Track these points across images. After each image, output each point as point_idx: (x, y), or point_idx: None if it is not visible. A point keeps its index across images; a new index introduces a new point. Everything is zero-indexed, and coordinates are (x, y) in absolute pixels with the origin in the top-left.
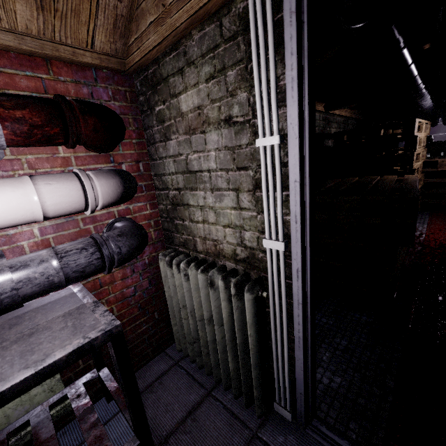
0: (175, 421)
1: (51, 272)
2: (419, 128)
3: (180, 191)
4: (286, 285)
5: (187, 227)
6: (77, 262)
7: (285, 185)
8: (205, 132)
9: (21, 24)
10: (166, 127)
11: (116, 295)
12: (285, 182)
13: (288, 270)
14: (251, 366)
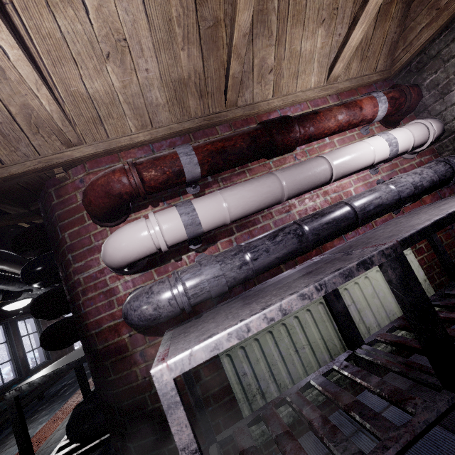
0: None
1: (430, 174)
2: None
3: None
4: None
5: None
6: (440, 170)
7: None
8: None
9: (351, 74)
10: (443, 86)
11: None
12: None
13: None
14: None
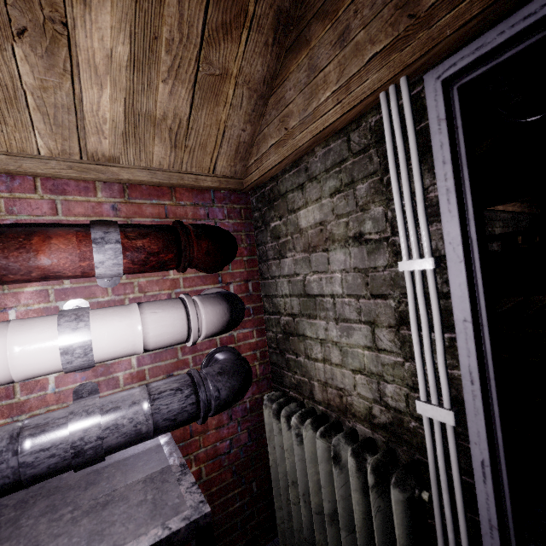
0: None
1: (140, 418)
2: None
3: (295, 318)
4: (462, 485)
5: (302, 365)
6: (170, 407)
7: (447, 323)
8: (328, 250)
9: (156, 161)
10: (282, 244)
11: (207, 449)
12: (447, 320)
13: (465, 459)
14: None
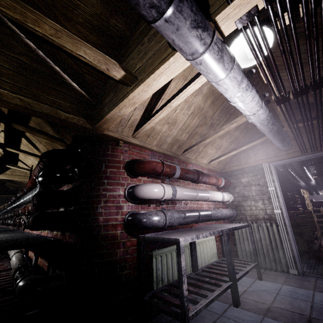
0: (257, 276)
1: (229, 213)
2: (303, 193)
3: (240, 202)
4: (283, 222)
5: (242, 213)
6: (231, 212)
7: (277, 197)
8: (250, 187)
9: (214, 165)
10: (235, 185)
11: None
12: (277, 197)
13: (283, 218)
14: (279, 249)
